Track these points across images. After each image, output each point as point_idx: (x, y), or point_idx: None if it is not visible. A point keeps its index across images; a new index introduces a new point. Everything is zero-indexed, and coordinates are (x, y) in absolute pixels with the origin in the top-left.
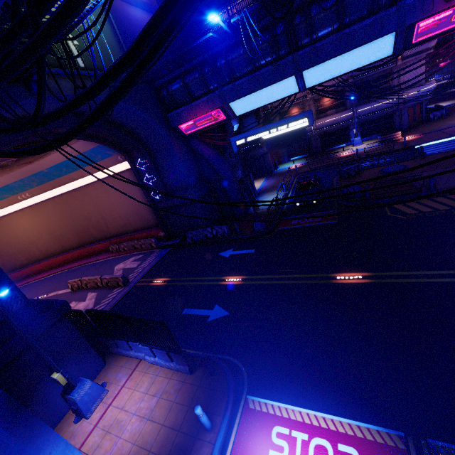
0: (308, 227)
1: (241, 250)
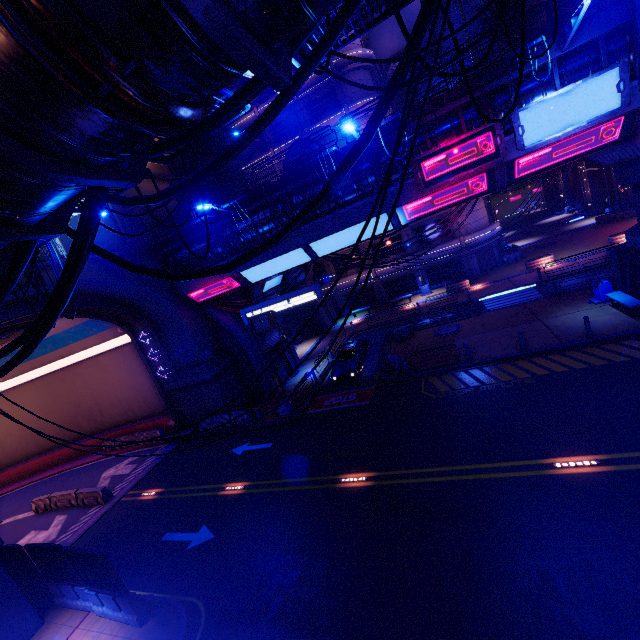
0: (339, 409)
1: (257, 444)
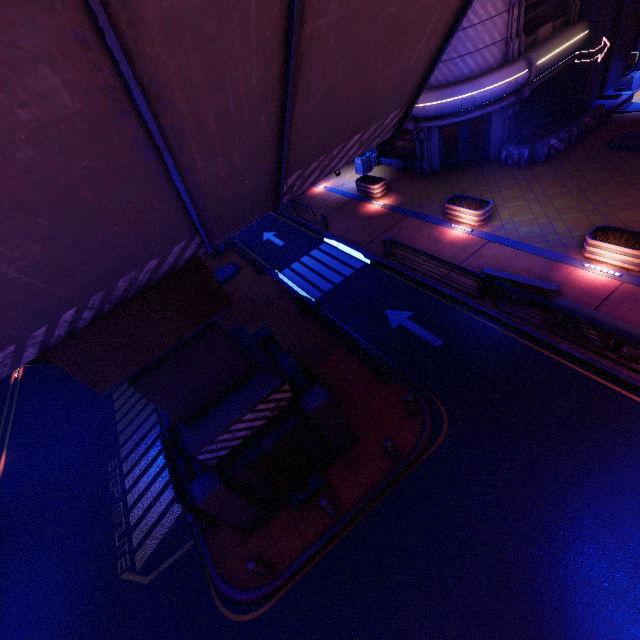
0: None
1: None
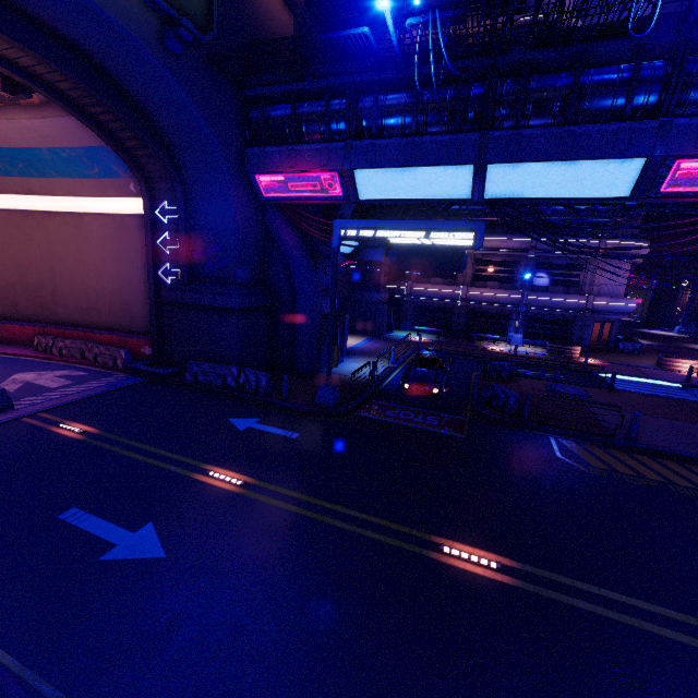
0: (413, 428)
1: (273, 426)
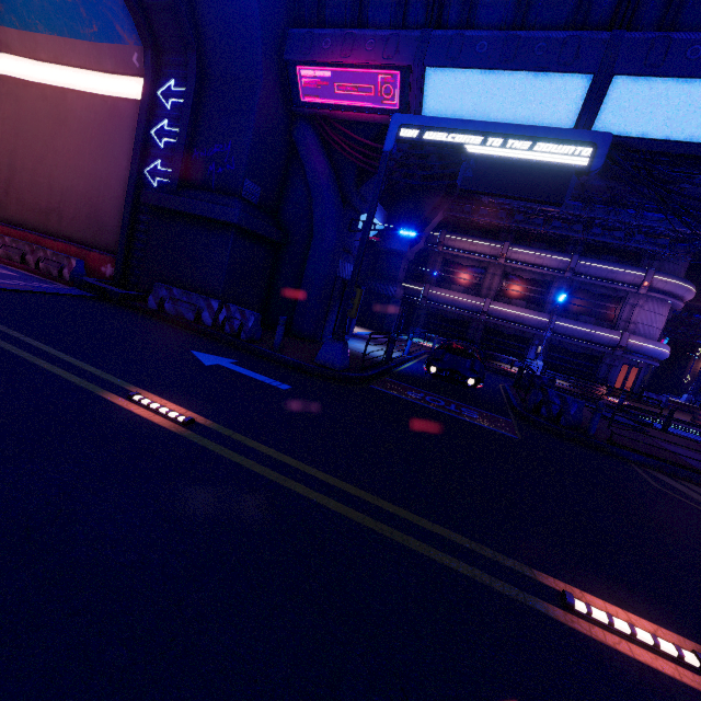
0: (448, 415)
1: (254, 371)
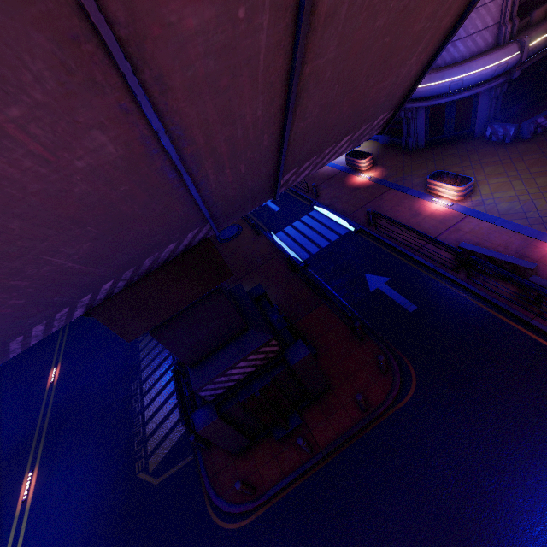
0: None
1: None
